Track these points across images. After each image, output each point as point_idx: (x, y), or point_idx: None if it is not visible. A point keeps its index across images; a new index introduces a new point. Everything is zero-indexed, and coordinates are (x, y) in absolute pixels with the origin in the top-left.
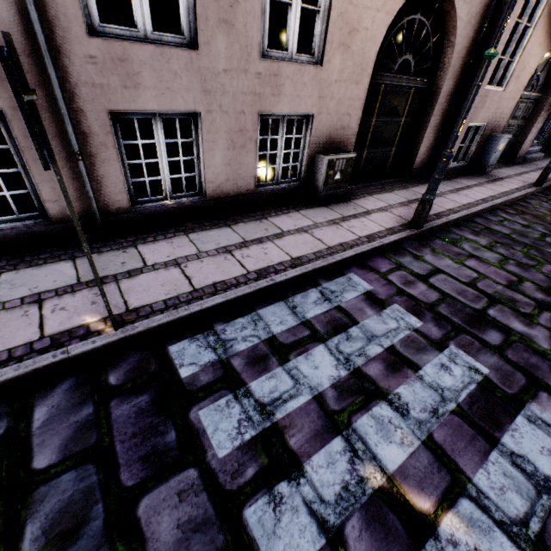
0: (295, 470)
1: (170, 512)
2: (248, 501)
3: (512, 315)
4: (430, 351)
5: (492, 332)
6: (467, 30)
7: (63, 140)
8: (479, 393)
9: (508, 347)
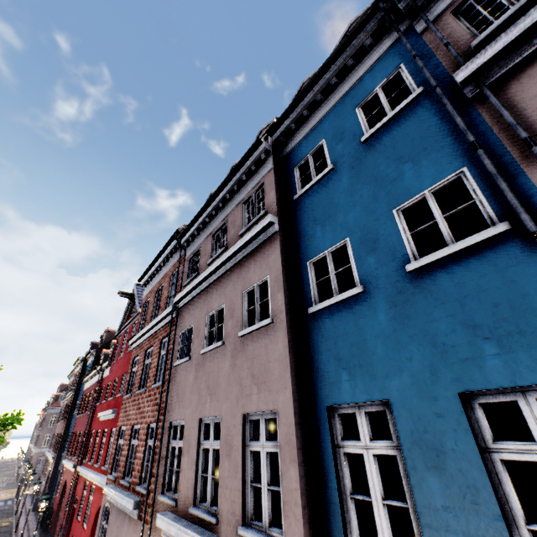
0: None
1: None
2: None
3: None
4: None
5: None
6: None
7: None
8: None
9: None
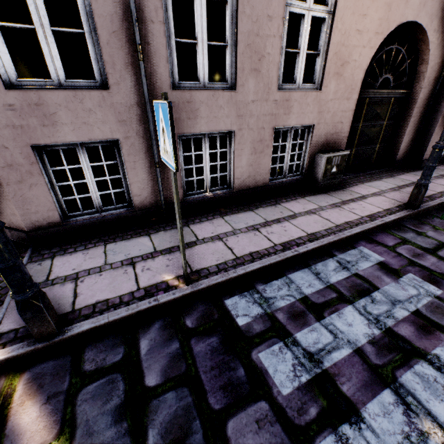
0: (354, 415)
1: (253, 436)
2: (317, 437)
3: None
4: None
5: None
6: (439, 50)
7: (149, 155)
8: None
9: None
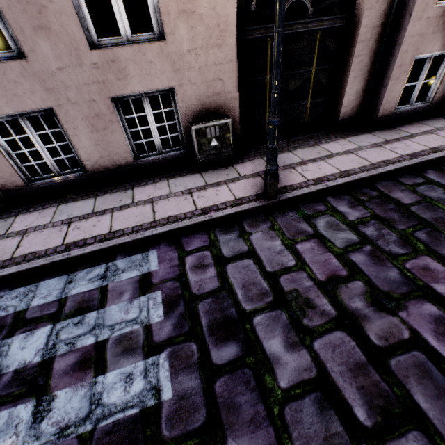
0: None
1: None
2: None
3: (283, 327)
4: (134, 355)
5: (230, 346)
6: None
7: None
8: (130, 422)
9: (229, 371)
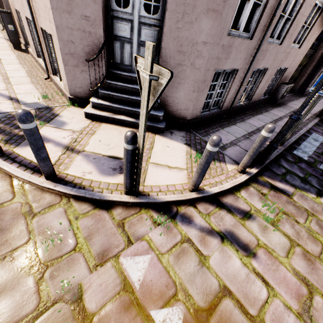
0: None
1: None
2: None
3: None
4: None
5: None
6: None
7: (240, 79)
8: None
9: None
